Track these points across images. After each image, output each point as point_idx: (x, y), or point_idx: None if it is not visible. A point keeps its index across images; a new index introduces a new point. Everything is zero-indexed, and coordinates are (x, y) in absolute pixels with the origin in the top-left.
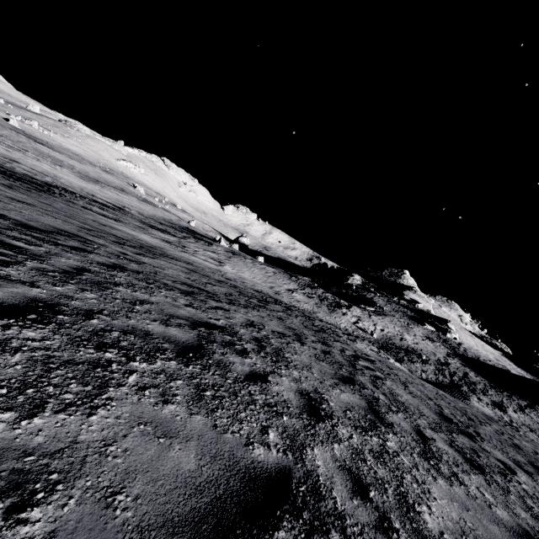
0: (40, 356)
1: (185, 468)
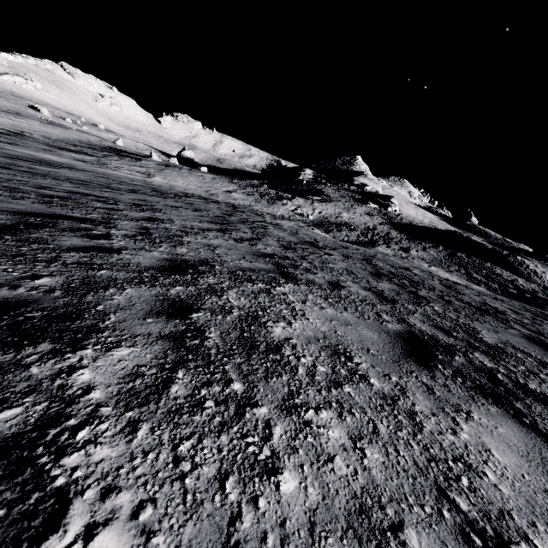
0: None
1: (16, 207)
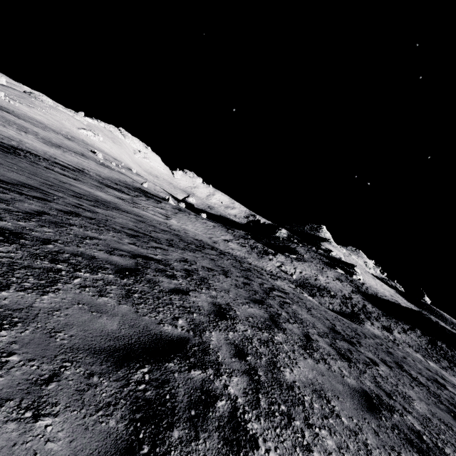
0: (6, 261)
1: (109, 328)
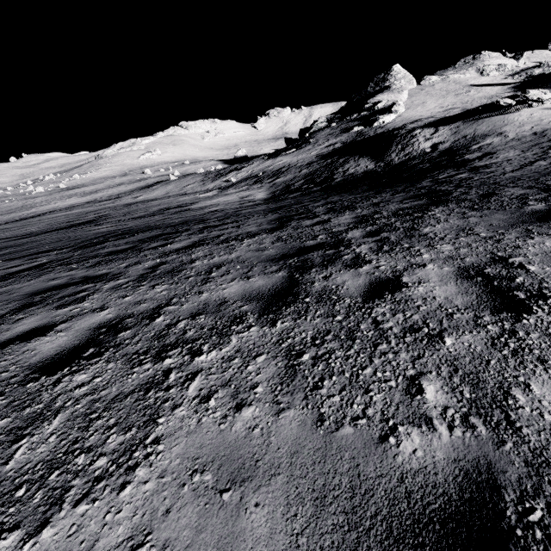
0: None
1: None
